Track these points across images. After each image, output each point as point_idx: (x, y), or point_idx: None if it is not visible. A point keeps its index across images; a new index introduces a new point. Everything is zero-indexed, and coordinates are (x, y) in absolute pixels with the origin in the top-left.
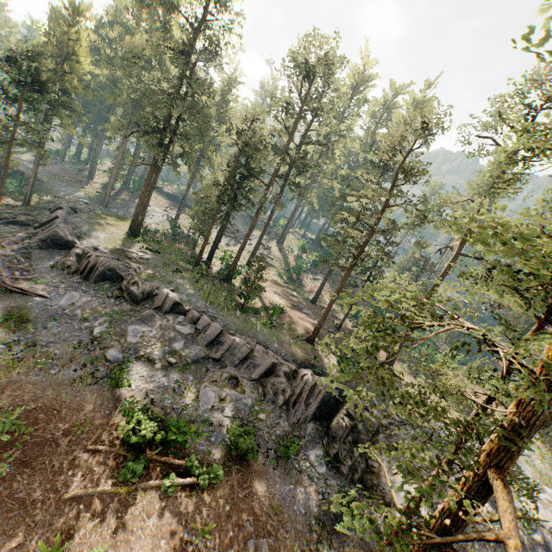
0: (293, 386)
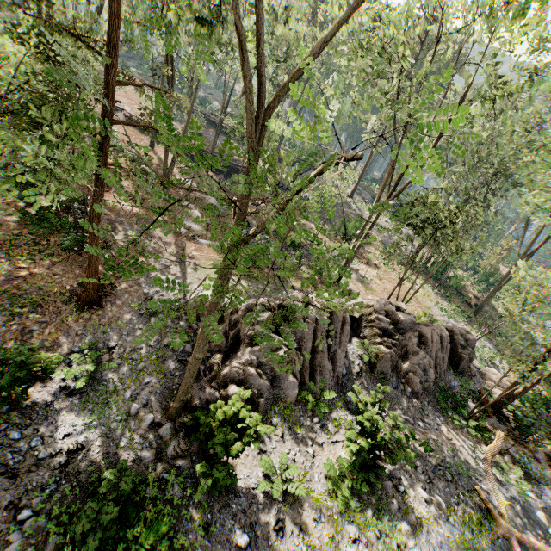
0: None
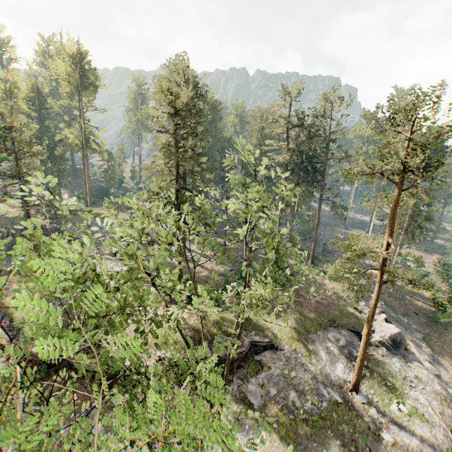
0: (4, 234)
